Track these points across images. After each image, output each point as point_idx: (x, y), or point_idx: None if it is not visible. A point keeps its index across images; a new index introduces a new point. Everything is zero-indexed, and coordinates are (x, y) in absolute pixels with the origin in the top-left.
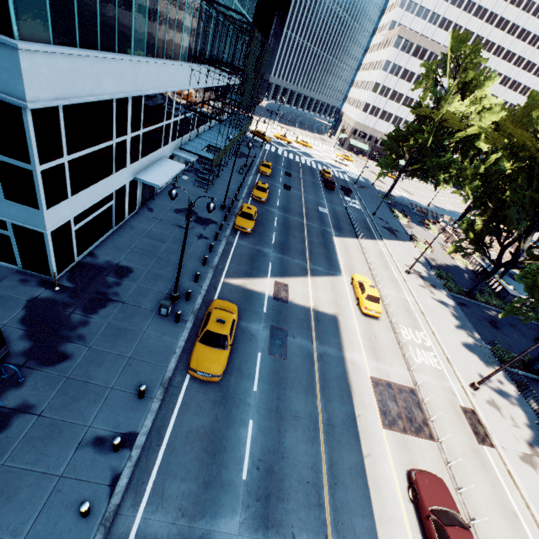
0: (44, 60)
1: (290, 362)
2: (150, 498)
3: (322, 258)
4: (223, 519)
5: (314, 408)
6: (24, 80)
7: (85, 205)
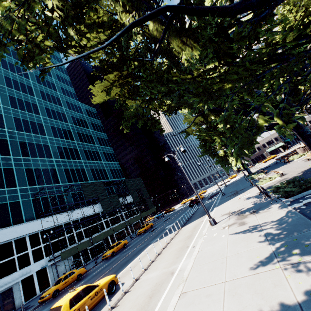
0: None
1: None
2: None
3: None
4: None
5: None
6: None
7: None
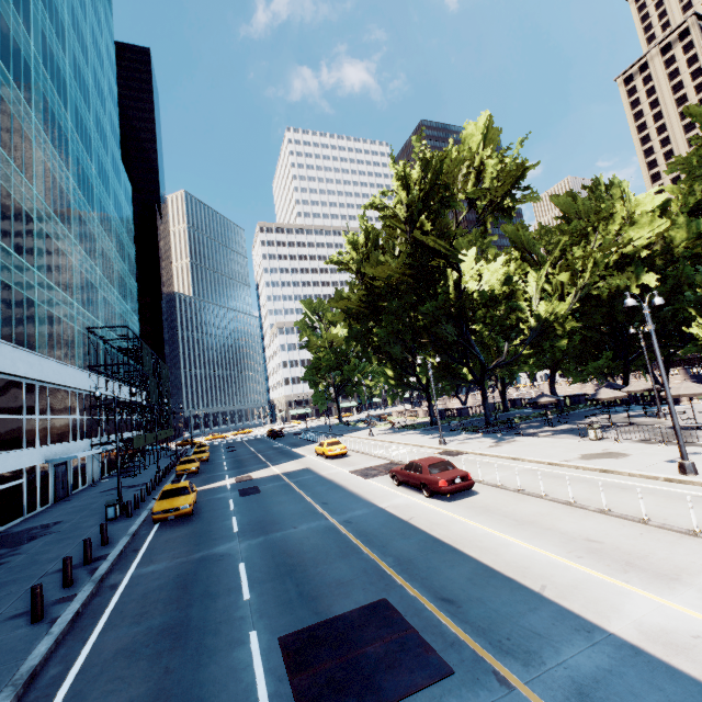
0: None
1: (265, 492)
2: (138, 566)
3: (283, 458)
4: (221, 546)
5: (297, 495)
6: None
7: None
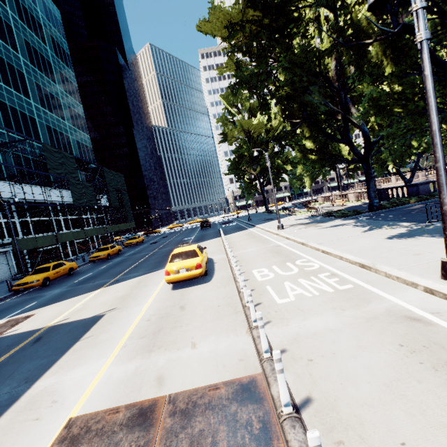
0: None
1: None
2: None
3: (149, 265)
4: None
5: None
6: None
7: None
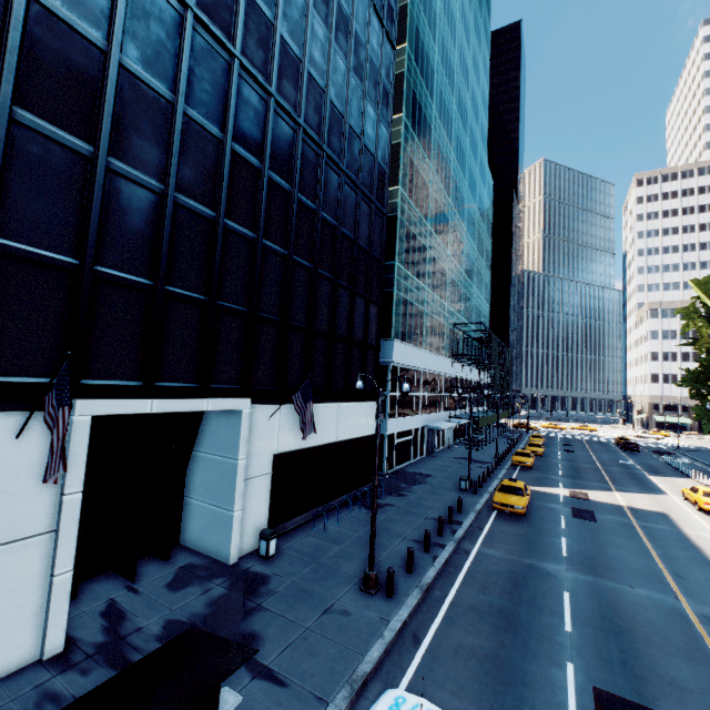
0: (398, 345)
1: (601, 523)
2: (482, 544)
3: (631, 484)
4: (548, 563)
5: (641, 546)
6: (393, 351)
7: (400, 429)
